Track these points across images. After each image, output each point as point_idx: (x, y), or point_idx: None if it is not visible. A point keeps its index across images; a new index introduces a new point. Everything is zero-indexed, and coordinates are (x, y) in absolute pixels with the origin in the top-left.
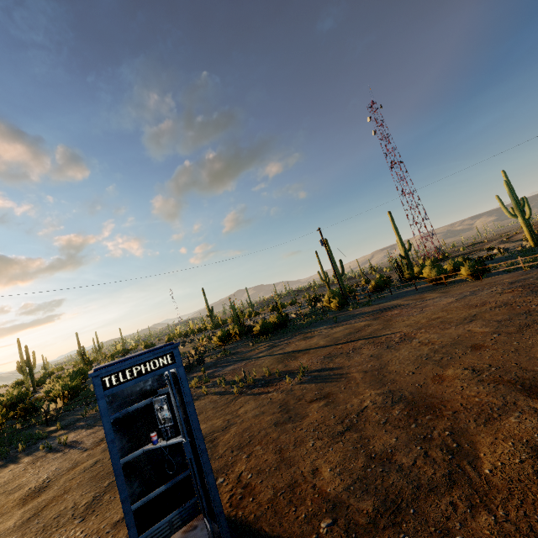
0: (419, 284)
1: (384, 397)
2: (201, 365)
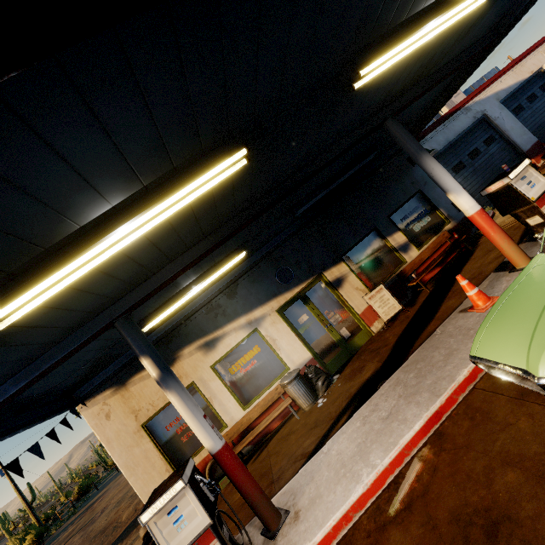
0: None
1: (91, 540)
2: None
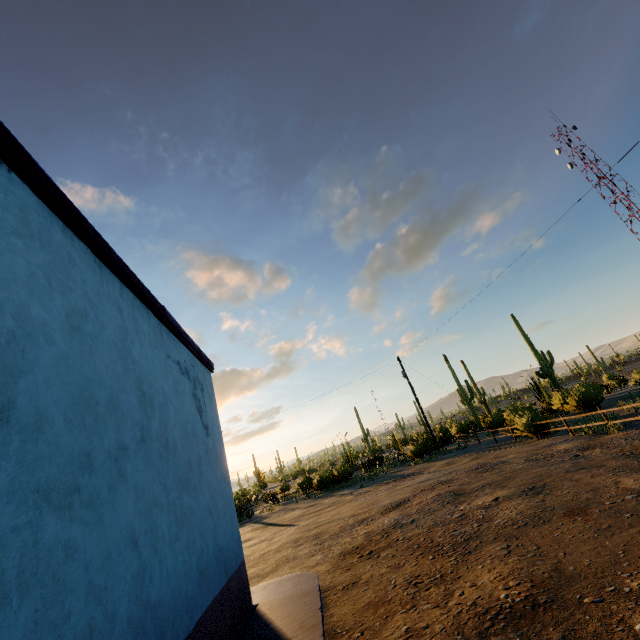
0: None
1: None
2: (250, 518)
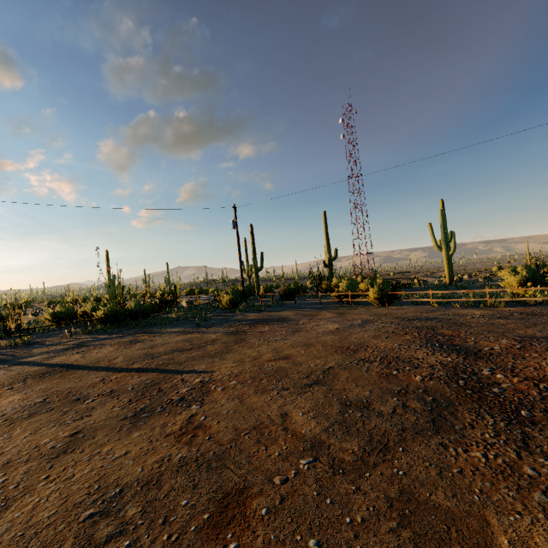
0: (331, 298)
1: None
2: None
